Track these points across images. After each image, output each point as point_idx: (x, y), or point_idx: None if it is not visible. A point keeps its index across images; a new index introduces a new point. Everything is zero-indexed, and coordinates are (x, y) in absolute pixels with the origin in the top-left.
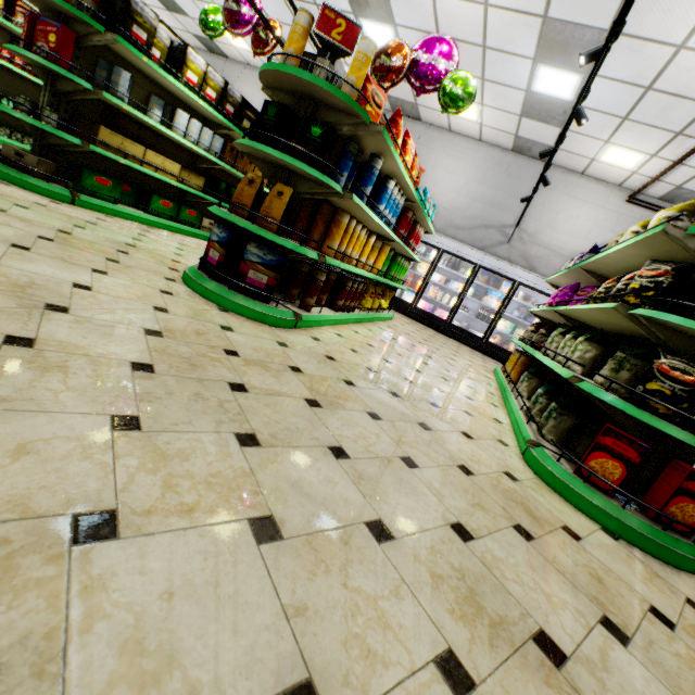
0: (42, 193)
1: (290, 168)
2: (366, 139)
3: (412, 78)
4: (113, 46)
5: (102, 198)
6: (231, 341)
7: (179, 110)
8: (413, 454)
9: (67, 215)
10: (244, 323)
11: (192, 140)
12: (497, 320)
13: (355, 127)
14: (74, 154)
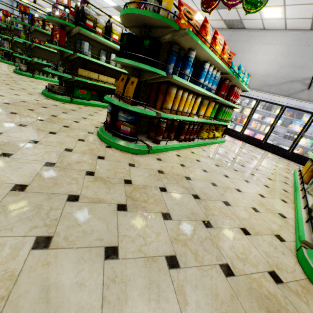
0: (60, 100)
1: (138, 68)
2: (183, 41)
3: (225, 0)
4: (81, 32)
5: (83, 99)
6: (97, 165)
7: (112, 54)
8: (181, 252)
9: (64, 108)
10: (116, 153)
11: (119, 66)
12: (299, 139)
13: (172, 35)
14: (74, 82)
